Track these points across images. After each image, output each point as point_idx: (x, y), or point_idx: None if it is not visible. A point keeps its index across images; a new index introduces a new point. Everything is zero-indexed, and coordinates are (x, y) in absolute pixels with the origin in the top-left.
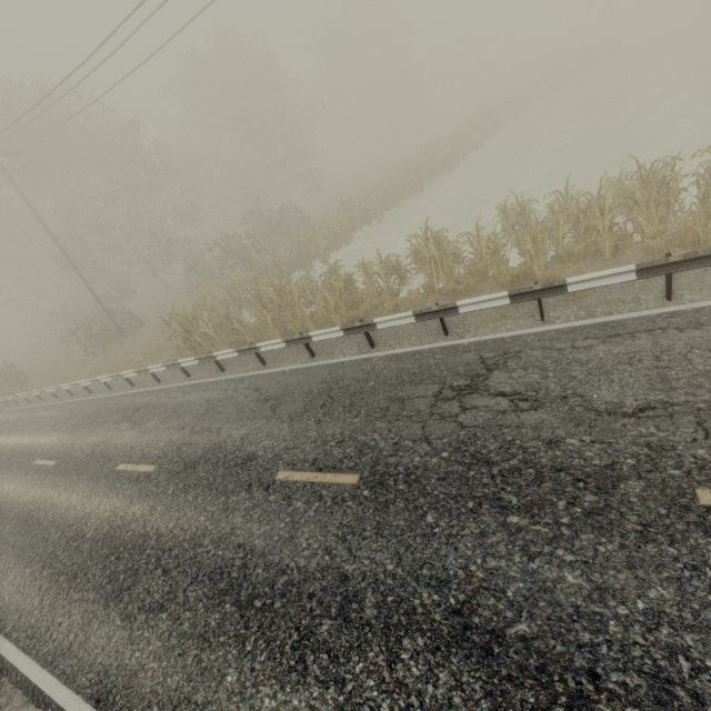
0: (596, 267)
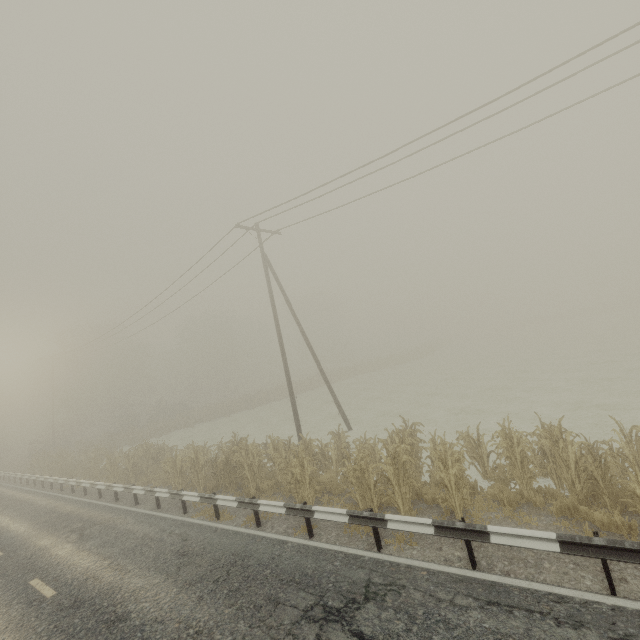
0: (100, 478)
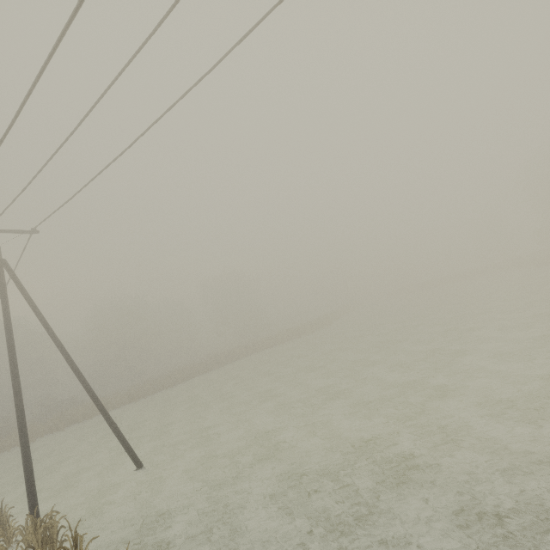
0: None
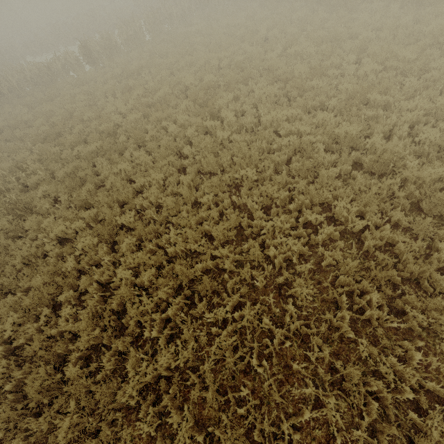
0: None
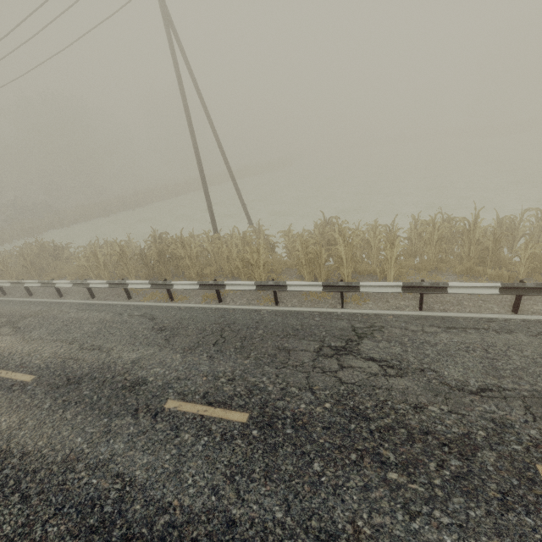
0: None
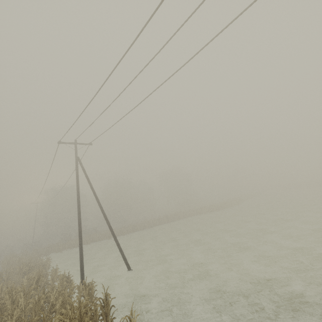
0: None
